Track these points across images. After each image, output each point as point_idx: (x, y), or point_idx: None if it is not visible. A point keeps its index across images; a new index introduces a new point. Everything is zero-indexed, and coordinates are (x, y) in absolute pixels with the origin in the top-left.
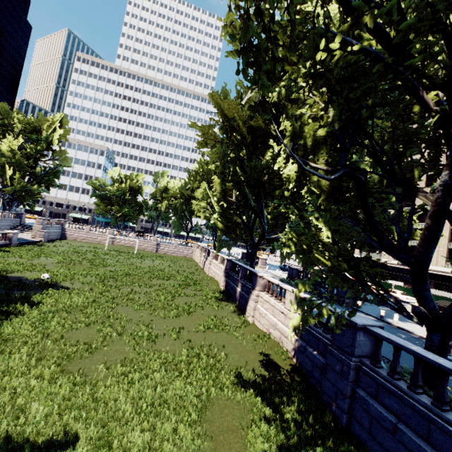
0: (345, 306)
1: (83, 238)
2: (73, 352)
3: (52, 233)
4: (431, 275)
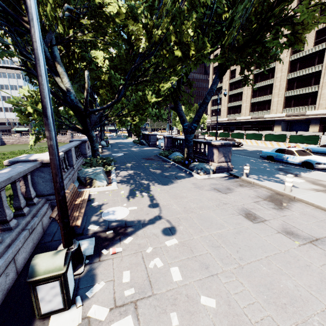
0: (151, 146)
1: (18, 142)
2: None
3: None
4: (243, 123)
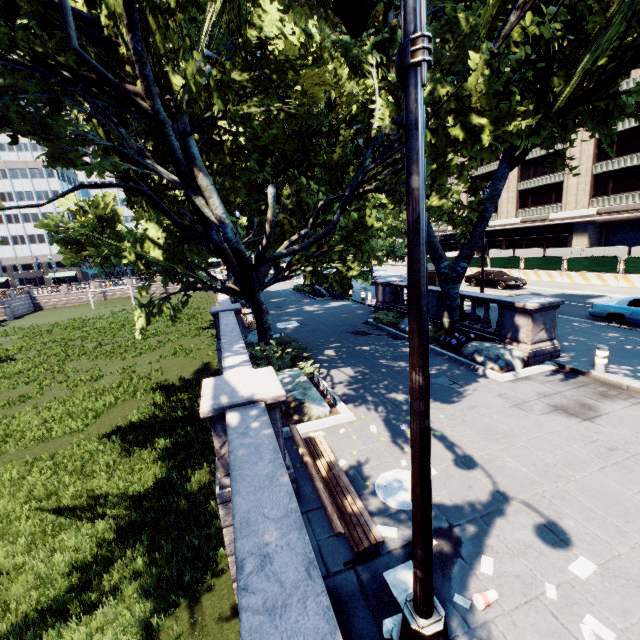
0: (338, 299)
1: (64, 302)
2: (4, 405)
3: (18, 307)
4: (503, 232)
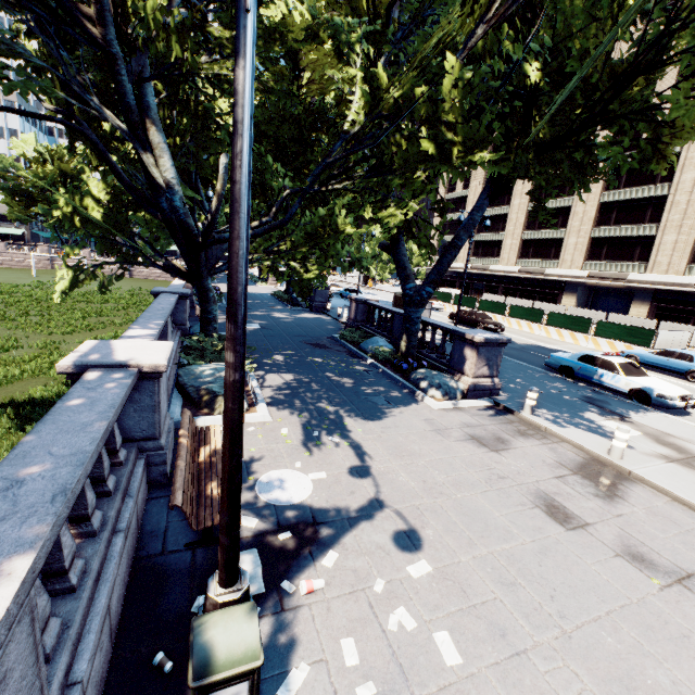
0: (314, 312)
1: None
2: None
3: None
4: (501, 279)
